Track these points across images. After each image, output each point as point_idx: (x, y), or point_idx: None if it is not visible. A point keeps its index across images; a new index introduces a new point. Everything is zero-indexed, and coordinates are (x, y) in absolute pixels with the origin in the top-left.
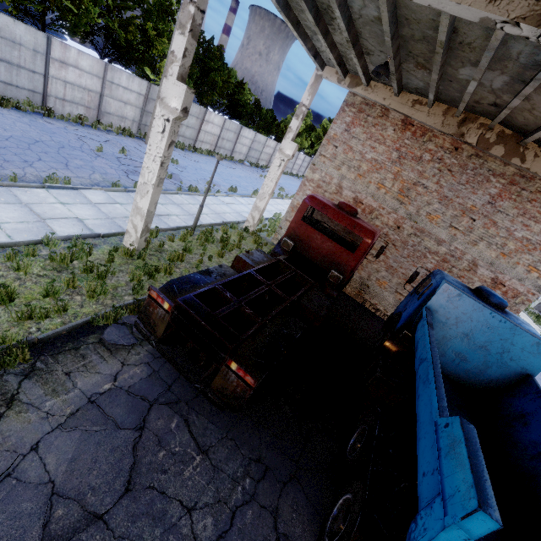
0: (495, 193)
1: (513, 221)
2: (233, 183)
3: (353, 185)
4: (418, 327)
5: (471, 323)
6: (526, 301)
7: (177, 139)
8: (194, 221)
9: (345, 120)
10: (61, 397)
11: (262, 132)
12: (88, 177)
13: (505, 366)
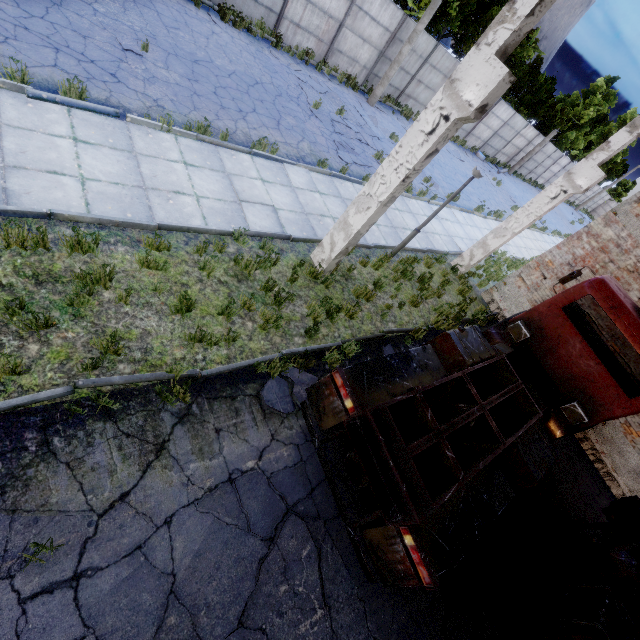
0: None
1: None
2: (455, 186)
3: None
4: None
5: None
6: None
7: (405, 102)
8: (399, 246)
9: None
10: (205, 462)
11: (522, 111)
12: (296, 145)
13: None
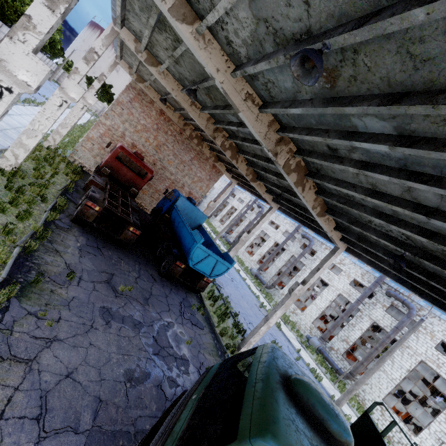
0: (193, 157)
1: (197, 169)
2: None
3: (132, 136)
4: (173, 212)
5: (188, 210)
6: (198, 201)
7: None
8: None
9: (129, 95)
10: (70, 249)
11: None
12: None
13: (195, 223)
